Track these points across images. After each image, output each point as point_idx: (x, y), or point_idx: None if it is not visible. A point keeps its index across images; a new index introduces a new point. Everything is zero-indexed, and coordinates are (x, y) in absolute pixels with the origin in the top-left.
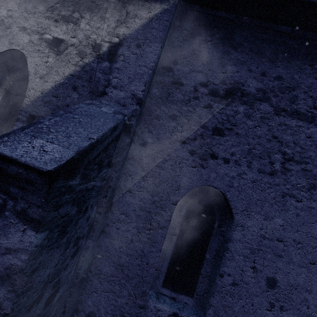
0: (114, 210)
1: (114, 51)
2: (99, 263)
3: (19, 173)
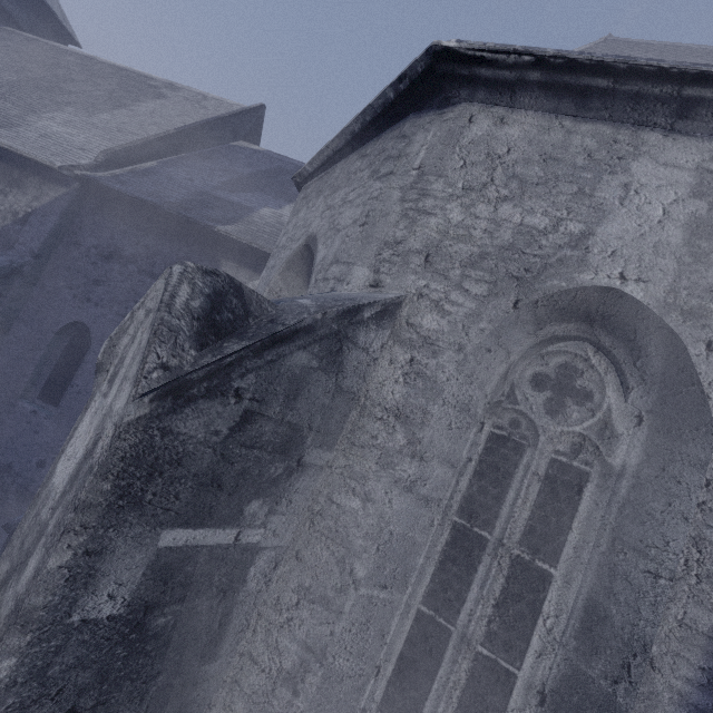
0: (11, 335)
1: (27, 219)
2: None
3: None
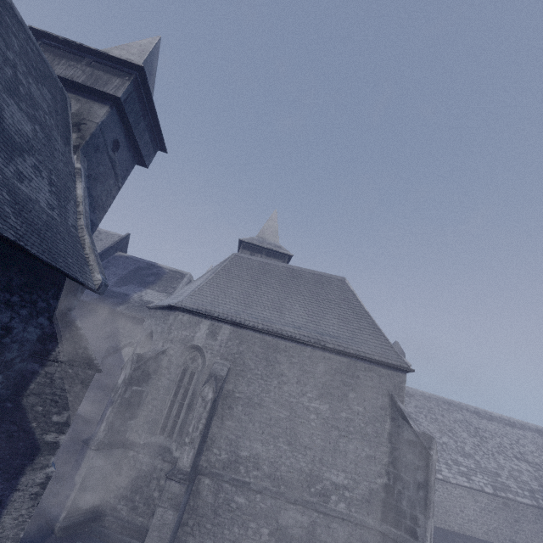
0: None
1: None
2: None
3: None
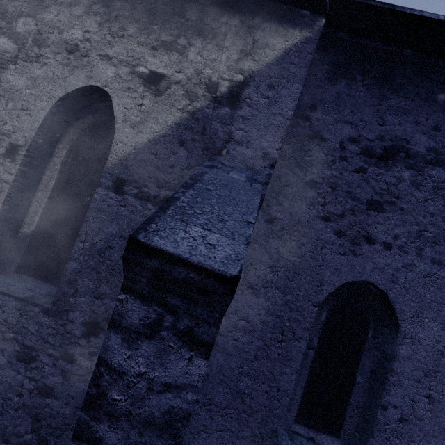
0: (230, 314)
1: (237, 93)
2: (209, 389)
3: (189, 278)
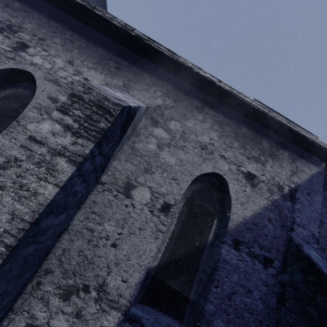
0: None
1: (293, 194)
2: None
3: None
